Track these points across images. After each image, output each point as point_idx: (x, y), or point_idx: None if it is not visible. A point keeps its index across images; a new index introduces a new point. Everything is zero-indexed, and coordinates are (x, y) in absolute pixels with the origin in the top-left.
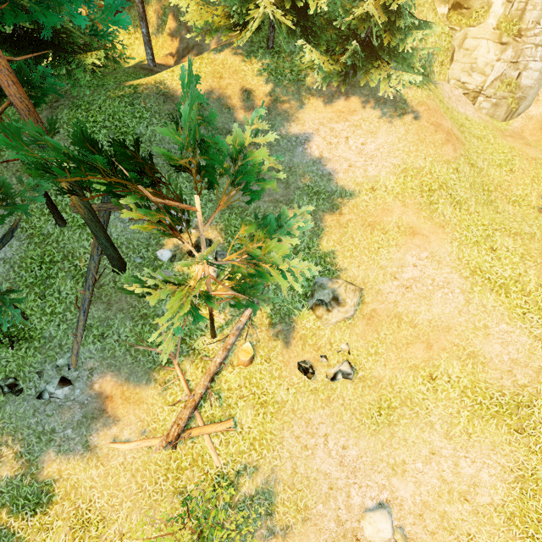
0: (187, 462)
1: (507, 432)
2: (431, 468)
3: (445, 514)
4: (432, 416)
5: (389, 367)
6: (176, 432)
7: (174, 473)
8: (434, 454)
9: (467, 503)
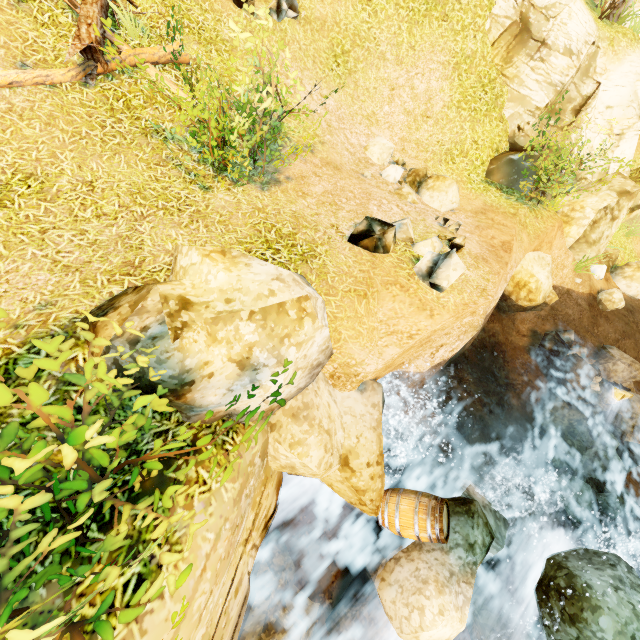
0: (140, 101)
1: (438, 26)
2: (396, 106)
3: (418, 141)
4: (381, 45)
5: (327, 2)
6: (92, 33)
7: (126, 114)
8: (394, 89)
9: (429, 120)
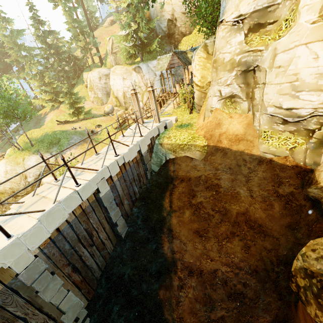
0: None
1: None
2: None
3: None
4: None
5: None
6: None
7: None
8: None
9: None
